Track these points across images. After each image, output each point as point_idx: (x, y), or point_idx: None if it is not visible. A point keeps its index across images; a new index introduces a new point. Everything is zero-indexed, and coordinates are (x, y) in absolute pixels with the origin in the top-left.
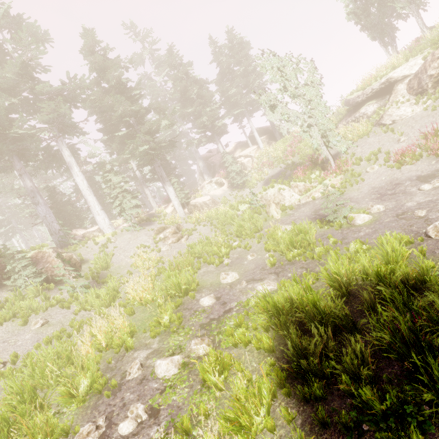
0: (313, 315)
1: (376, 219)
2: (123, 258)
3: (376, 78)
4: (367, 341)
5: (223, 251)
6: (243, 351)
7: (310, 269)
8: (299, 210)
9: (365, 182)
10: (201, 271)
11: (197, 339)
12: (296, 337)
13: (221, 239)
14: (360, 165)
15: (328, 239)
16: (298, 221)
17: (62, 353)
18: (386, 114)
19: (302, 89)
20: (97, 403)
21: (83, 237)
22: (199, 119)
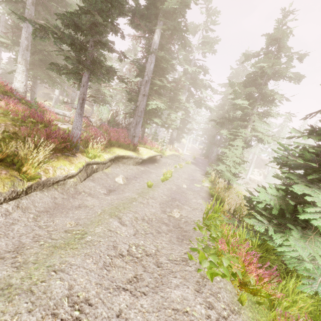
0: None
1: None
2: None
3: None
4: None
5: None
6: None
7: None
8: None
9: None
10: None
11: None
12: None
13: None
14: None
15: None
16: None
17: None
18: None
19: None
20: None
21: None
22: None
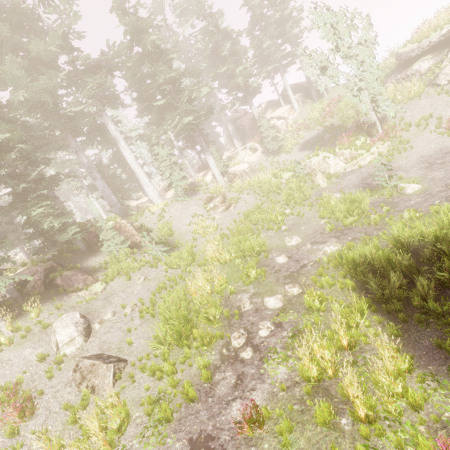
0: (386, 265)
1: (426, 188)
2: (180, 226)
3: (436, 28)
4: (432, 279)
5: (280, 219)
6: (329, 291)
7: (368, 233)
8: (345, 179)
9: (413, 150)
10: (262, 236)
11: (288, 285)
12: (372, 280)
13: (278, 208)
14: (409, 131)
15: (381, 207)
16: (346, 190)
17: (181, 297)
18: (442, 73)
19: (355, 49)
20: (230, 323)
21: (138, 208)
22: (233, 79)
